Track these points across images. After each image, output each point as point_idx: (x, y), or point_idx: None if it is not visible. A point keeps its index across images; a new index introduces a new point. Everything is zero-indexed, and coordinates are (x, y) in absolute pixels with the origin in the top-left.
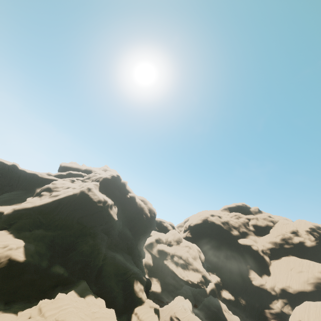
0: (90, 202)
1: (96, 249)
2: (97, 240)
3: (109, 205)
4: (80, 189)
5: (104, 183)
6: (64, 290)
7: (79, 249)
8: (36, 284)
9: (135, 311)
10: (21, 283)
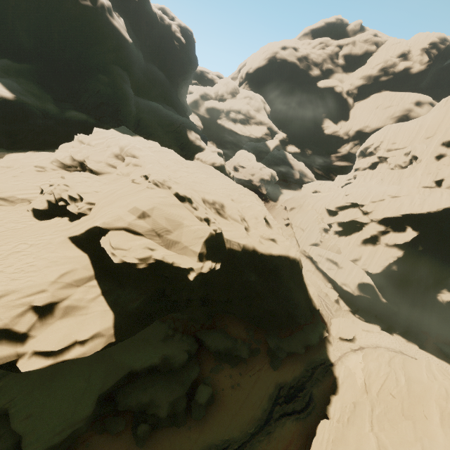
0: None
1: (118, 89)
2: (113, 76)
3: (105, 7)
4: None
5: None
6: None
7: (91, 89)
8: (58, 132)
9: (196, 157)
10: (36, 129)
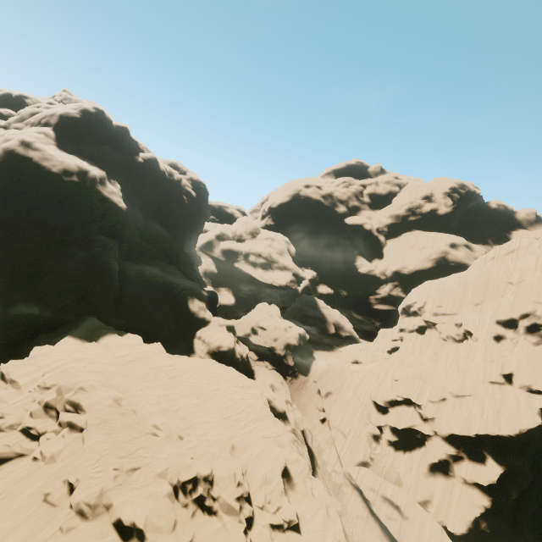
0: (43, 175)
1: (97, 265)
2: (94, 250)
3: (96, 179)
4: (0, 145)
5: (67, 131)
6: (55, 337)
7: (59, 270)
8: None
9: (197, 335)
10: None
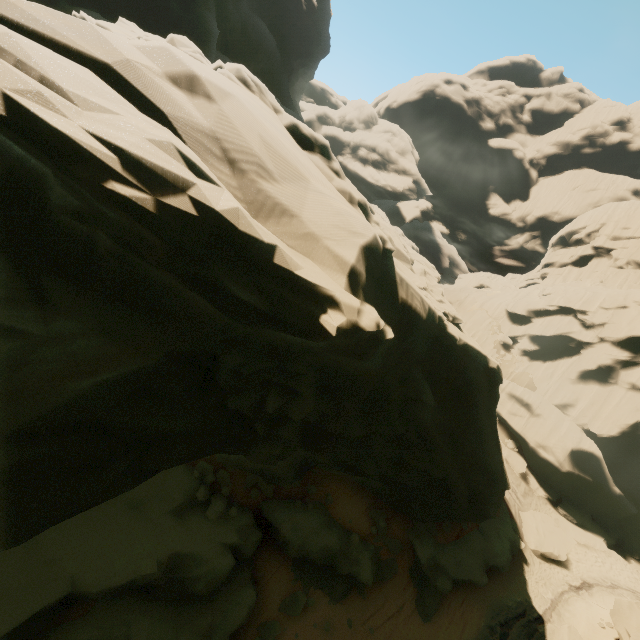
0: None
1: (191, 12)
2: None
3: None
4: None
5: None
6: None
7: None
8: None
9: None
10: None
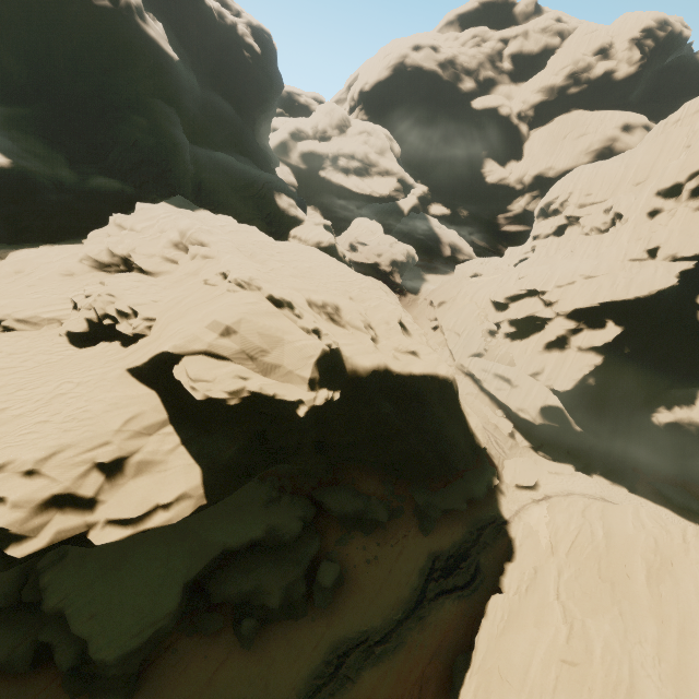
0: None
1: (164, 137)
2: (155, 117)
3: (132, 6)
4: None
5: None
6: None
7: (124, 139)
8: (80, 211)
9: (291, 235)
10: (47, 210)
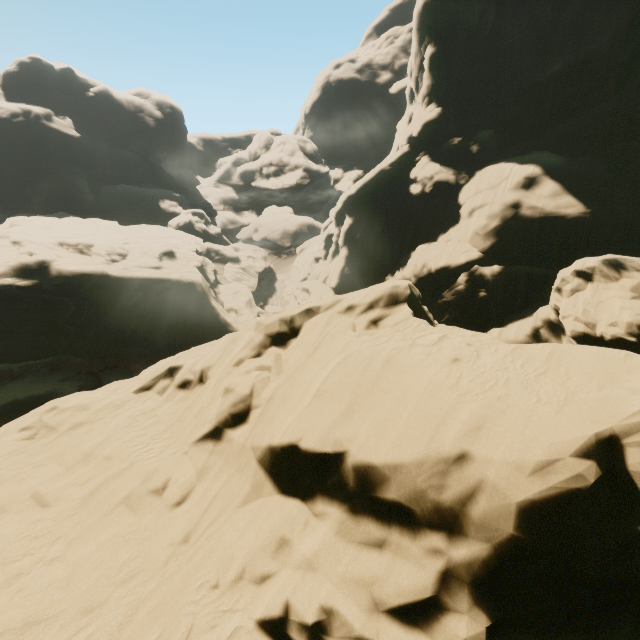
0: None
1: (65, 183)
2: (60, 173)
3: (40, 116)
4: None
5: (14, 87)
6: None
7: (38, 190)
8: None
9: (169, 225)
10: None
